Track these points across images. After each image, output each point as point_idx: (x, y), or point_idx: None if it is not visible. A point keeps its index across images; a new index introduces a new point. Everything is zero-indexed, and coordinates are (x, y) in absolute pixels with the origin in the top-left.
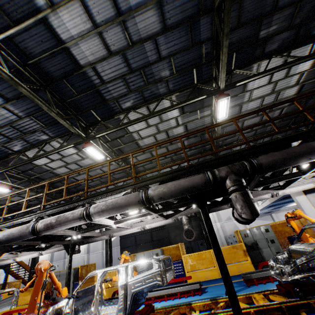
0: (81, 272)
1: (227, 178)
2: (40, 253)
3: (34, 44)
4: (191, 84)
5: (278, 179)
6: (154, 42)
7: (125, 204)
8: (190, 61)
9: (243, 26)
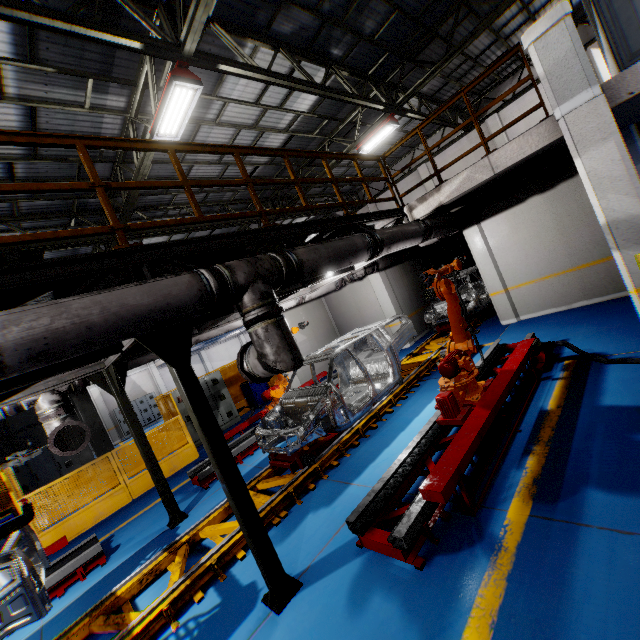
0: None
1: (248, 289)
2: None
3: None
4: None
5: (276, 294)
6: None
7: None
8: None
9: None
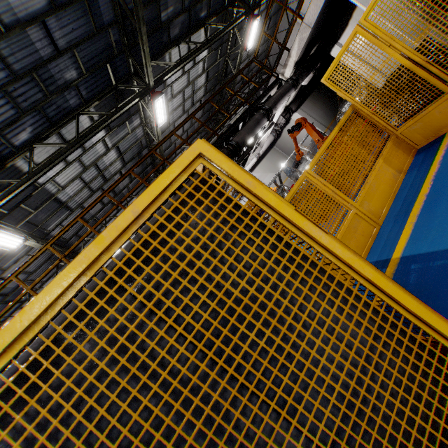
0: None
1: None
2: None
3: None
4: (109, 87)
5: (241, 160)
6: (41, 26)
7: None
8: (99, 53)
9: (145, 8)
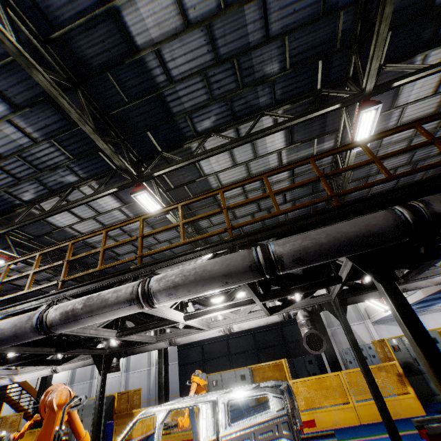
0: (119, 404)
1: None
2: (53, 370)
3: (62, 1)
4: (310, 91)
5: None
6: (261, 5)
7: (223, 273)
8: (315, 46)
9: None
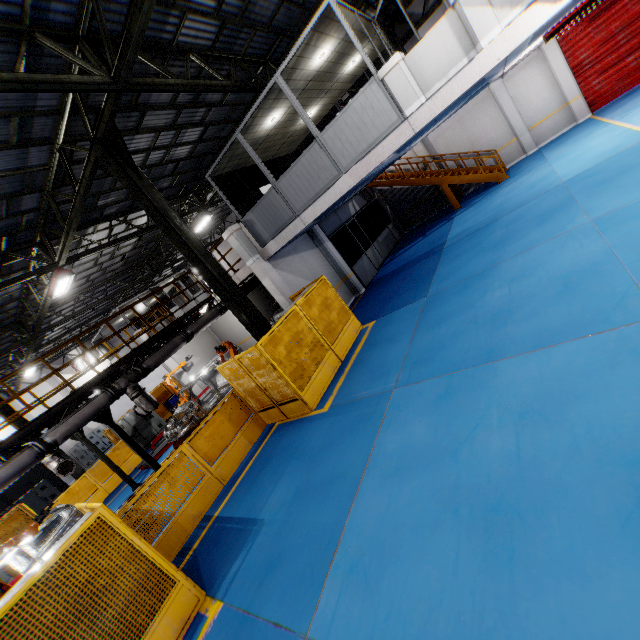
0: None
1: (128, 388)
2: None
3: None
4: None
5: None
6: None
7: (19, 471)
8: (0, 229)
9: None
